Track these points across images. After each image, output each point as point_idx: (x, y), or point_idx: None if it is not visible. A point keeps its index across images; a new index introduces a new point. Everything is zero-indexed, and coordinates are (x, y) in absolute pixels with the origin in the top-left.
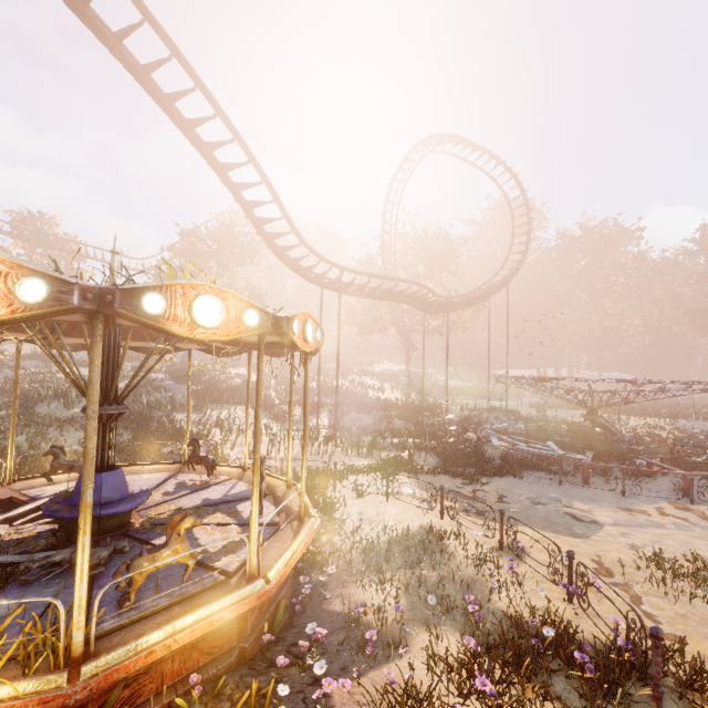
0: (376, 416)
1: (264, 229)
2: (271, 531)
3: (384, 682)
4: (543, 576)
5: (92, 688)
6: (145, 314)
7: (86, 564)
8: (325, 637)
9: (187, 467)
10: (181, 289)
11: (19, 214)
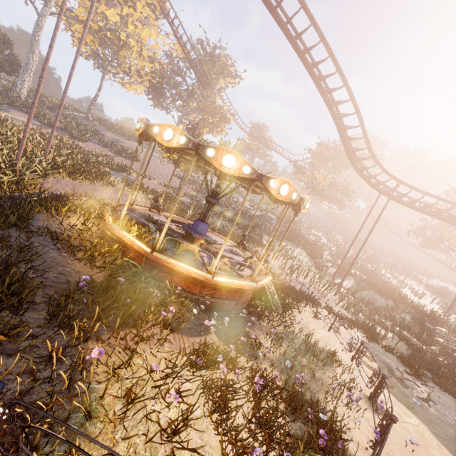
0: (391, 304)
1: (348, 144)
2: (237, 276)
3: (233, 355)
4: (374, 424)
5: (153, 258)
6: (207, 155)
7: (167, 227)
8: (232, 331)
9: (237, 245)
10: (222, 150)
11: (255, 124)
